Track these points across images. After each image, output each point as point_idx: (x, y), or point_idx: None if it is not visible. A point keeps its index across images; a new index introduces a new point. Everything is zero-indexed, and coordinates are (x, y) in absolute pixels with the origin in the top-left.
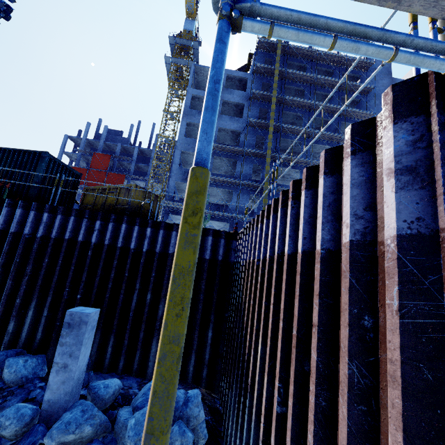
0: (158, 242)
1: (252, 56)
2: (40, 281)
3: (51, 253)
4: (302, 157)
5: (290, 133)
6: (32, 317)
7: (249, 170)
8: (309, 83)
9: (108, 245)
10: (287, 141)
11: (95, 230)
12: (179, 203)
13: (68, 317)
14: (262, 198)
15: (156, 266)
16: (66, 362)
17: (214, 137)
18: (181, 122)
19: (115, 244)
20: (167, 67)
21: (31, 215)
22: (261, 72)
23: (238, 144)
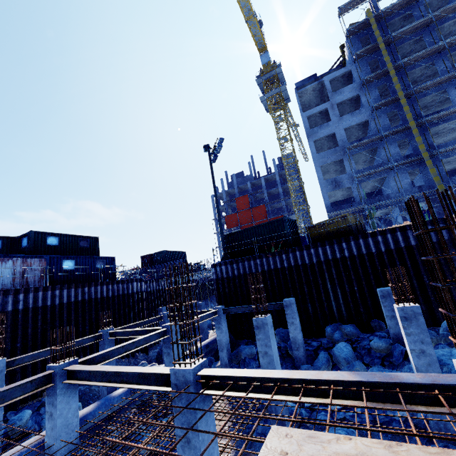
0: (390, 242)
1: (343, 47)
2: (329, 286)
3: (326, 269)
4: (455, 104)
5: (427, 89)
6: (335, 305)
7: (394, 150)
8: (425, 26)
9: (356, 255)
10: (425, 98)
11: (344, 249)
12: (345, 209)
13: (380, 293)
14: (424, 168)
15: (397, 258)
16: (392, 314)
17: (344, 139)
18: (309, 144)
19: (360, 253)
20: (263, 103)
21: (305, 253)
22: (362, 56)
23: (365, 130)
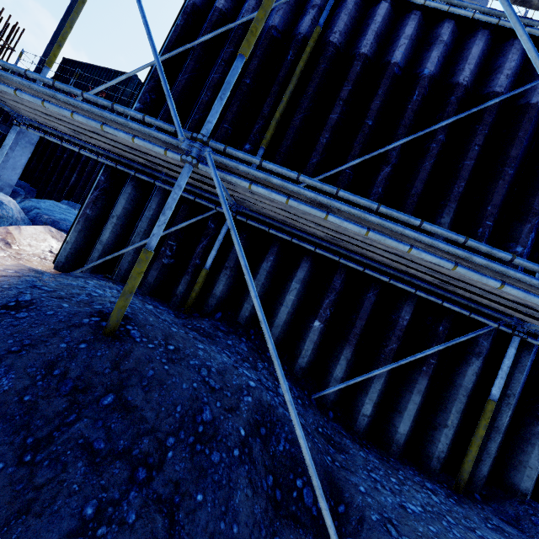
0: None
1: None
2: None
3: None
4: None
5: None
6: None
7: None
8: None
9: None
10: None
11: None
12: None
13: None
14: None
15: None
16: None
17: None
18: None
19: None
20: None
21: None
22: None
23: None
